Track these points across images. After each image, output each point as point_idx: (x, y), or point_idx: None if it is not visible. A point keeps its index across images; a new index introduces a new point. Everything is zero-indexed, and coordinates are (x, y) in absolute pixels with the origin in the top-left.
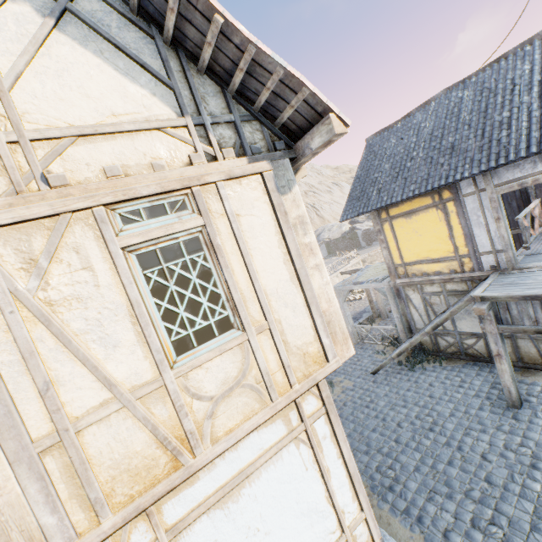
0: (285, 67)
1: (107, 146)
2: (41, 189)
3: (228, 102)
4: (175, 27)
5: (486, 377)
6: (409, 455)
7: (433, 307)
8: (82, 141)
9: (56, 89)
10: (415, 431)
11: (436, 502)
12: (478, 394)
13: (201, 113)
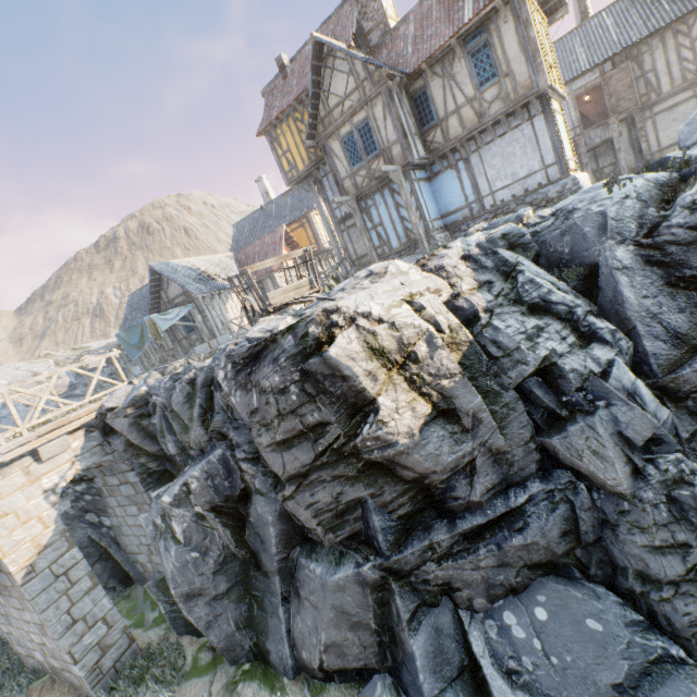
0: None
1: None
2: None
3: None
4: None
5: None
6: None
7: None
8: None
9: None
10: None
11: None
12: None
13: None
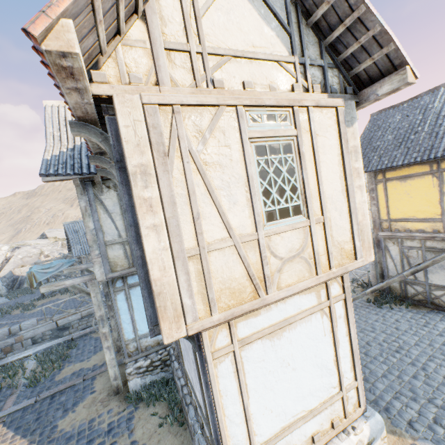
0: (383, 25)
1: (246, 67)
2: (209, 87)
3: (321, 51)
4: None
5: None
6: (377, 365)
7: (409, 259)
8: (233, 61)
9: (224, 22)
10: (382, 350)
11: (402, 401)
12: (442, 334)
13: (304, 55)
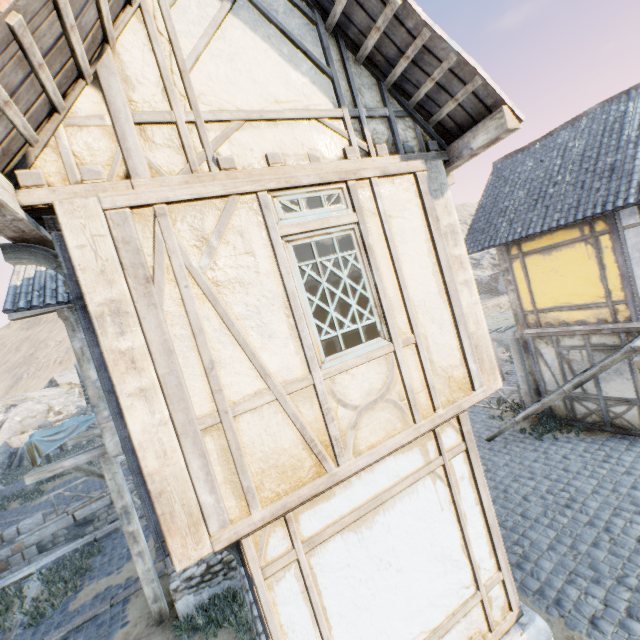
0: (460, 53)
1: (269, 133)
2: (212, 170)
3: (383, 96)
4: (342, 12)
5: (639, 453)
6: (540, 531)
7: (571, 365)
8: (248, 127)
9: (228, 72)
10: (547, 506)
11: (579, 586)
12: (630, 471)
13: (358, 105)
